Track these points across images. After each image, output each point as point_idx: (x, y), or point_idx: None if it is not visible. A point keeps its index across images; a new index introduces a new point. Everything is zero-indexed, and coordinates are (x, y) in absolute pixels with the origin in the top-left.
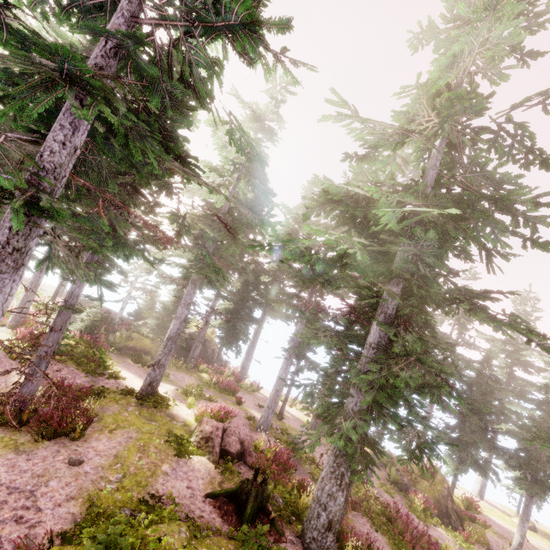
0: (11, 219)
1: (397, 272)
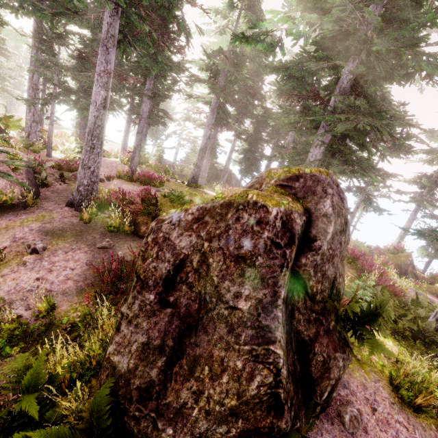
0: (107, 6)
1: (352, 49)
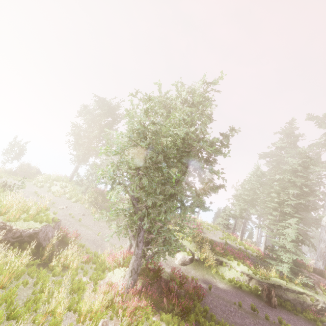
0: None
1: None
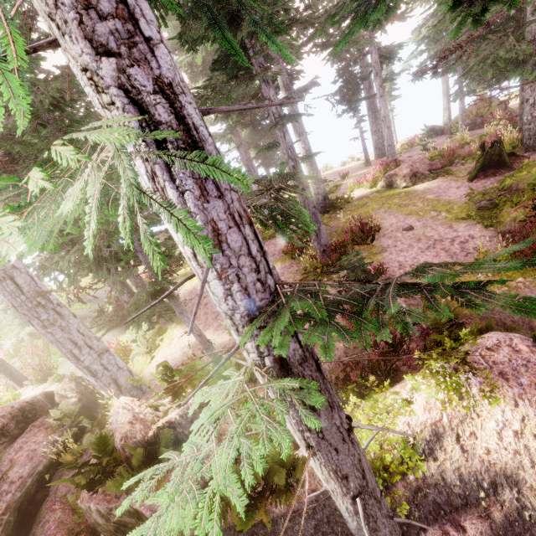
0: None
1: None
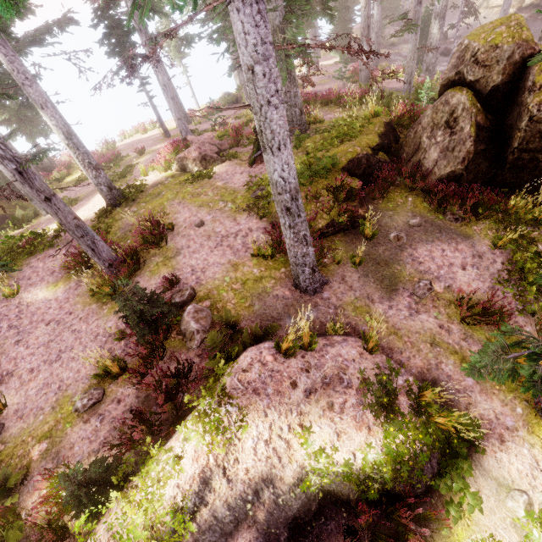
0: None
1: None
